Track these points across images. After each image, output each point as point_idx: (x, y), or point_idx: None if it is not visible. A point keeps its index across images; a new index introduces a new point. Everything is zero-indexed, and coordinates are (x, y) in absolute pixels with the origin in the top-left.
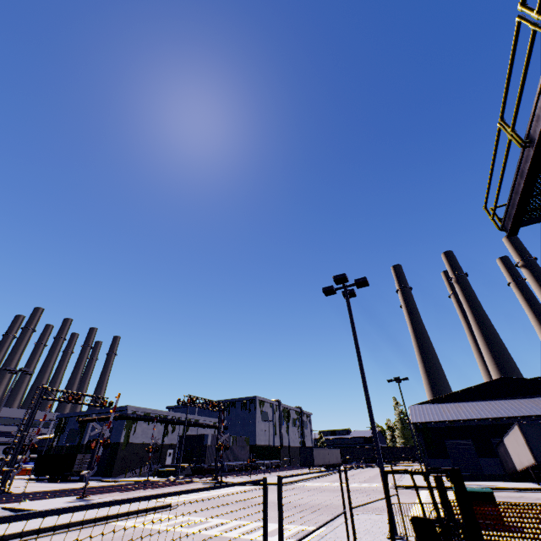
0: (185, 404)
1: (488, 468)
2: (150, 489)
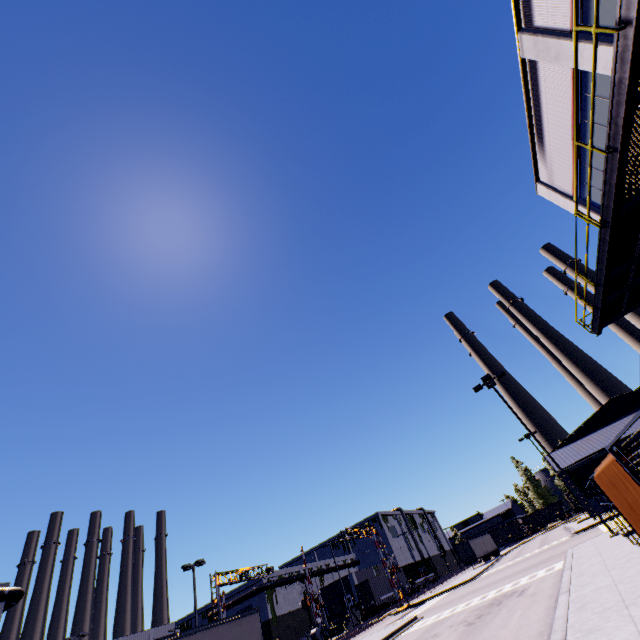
0: (345, 539)
1: None
2: (357, 635)
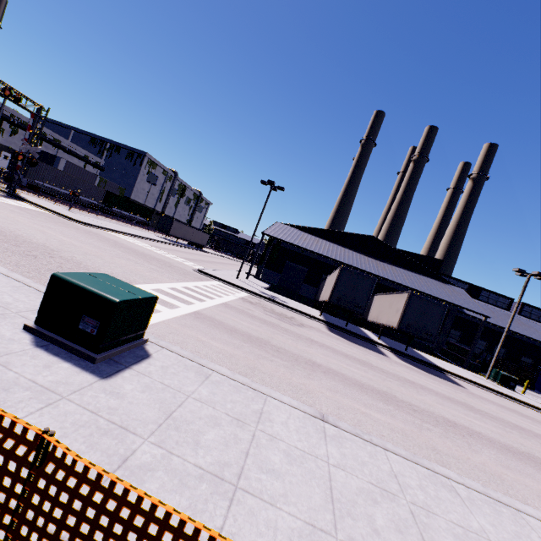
0: None
1: (304, 292)
2: None
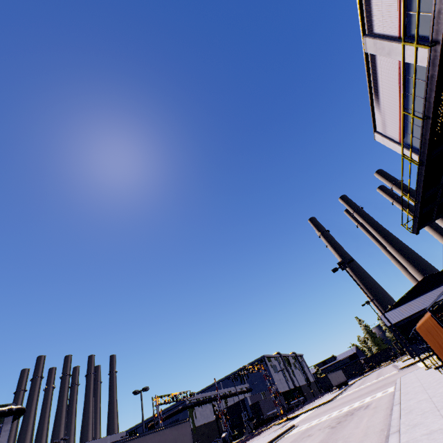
0: (243, 373)
1: None
2: (253, 439)
